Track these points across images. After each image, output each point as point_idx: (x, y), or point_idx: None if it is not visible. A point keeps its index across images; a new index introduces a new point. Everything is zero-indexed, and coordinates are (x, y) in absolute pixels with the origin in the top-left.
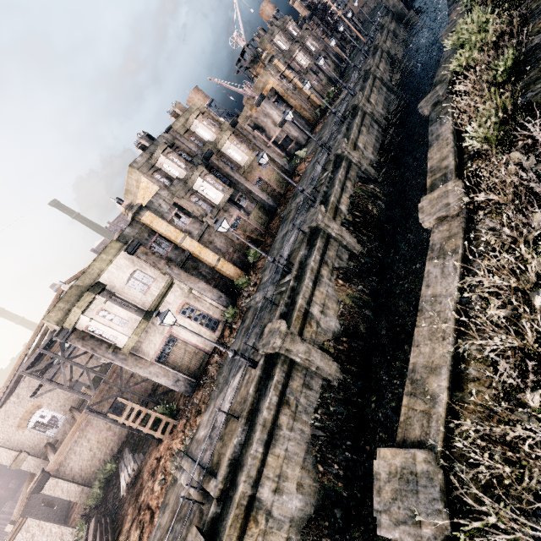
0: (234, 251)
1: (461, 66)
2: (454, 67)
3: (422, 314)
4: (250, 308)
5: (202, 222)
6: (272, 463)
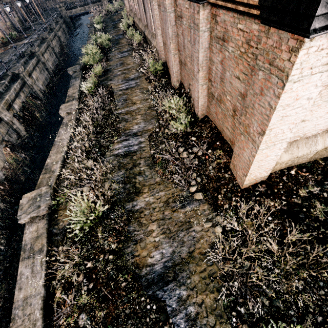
0: None
1: (87, 62)
2: (84, 61)
3: (54, 146)
4: None
5: None
6: None
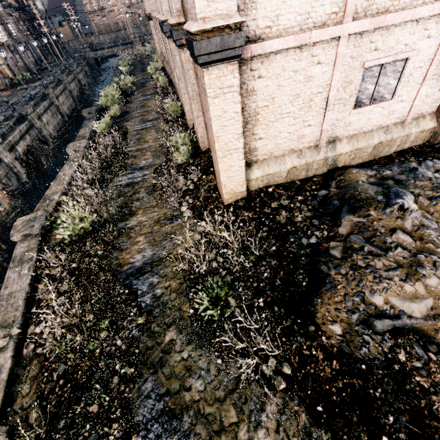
0: None
1: (104, 104)
2: (101, 102)
3: (56, 179)
4: None
5: None
6: None
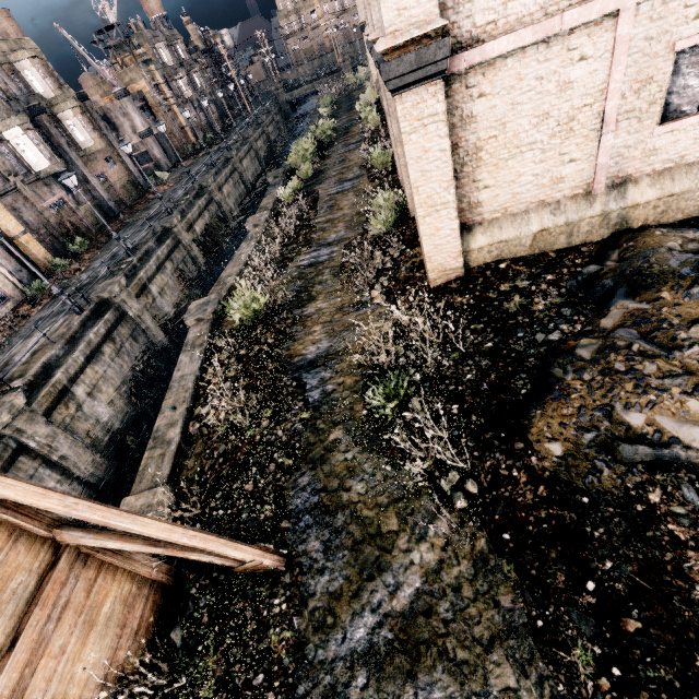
0: (48, 234)
1: (294, 164)
2: (290, 161)
3: (232, 260)
4: (70, 286)
5: (7, 180)
6: (90, 374)
